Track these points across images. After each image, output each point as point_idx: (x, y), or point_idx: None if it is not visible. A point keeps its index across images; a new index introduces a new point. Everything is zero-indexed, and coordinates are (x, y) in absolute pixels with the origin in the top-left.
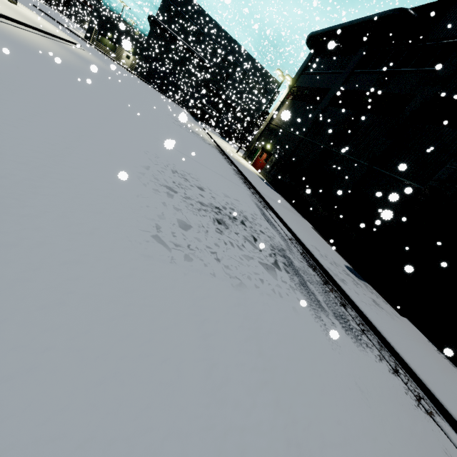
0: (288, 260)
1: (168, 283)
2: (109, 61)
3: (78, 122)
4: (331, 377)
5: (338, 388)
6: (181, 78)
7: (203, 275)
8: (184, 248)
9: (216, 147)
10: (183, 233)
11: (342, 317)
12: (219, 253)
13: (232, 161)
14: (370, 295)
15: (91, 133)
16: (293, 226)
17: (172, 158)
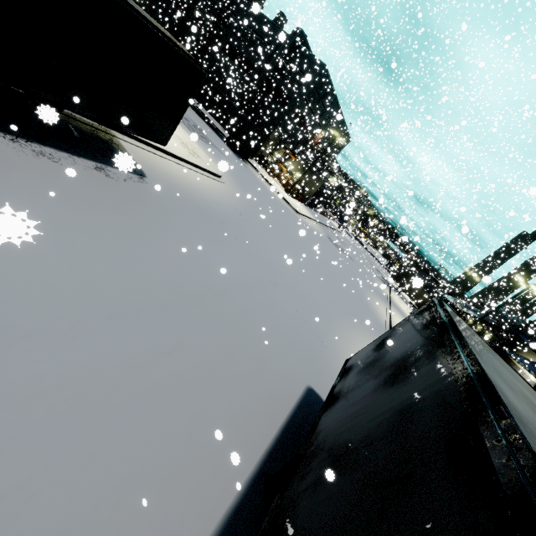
0: None
1: None
2: None
3: None
4: None
5: None
6: None
7: None
8: None
9: None
10: None
11: None
12: None
13: None
14: None
15: None
16: None
17: None
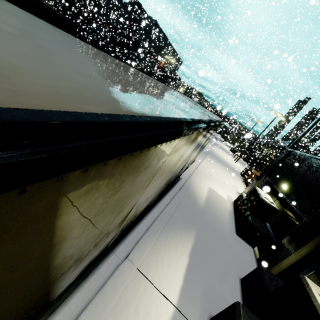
0: None
1: None
2: None
3: None
4: None
5: None
6: None
7: None
8: None
9: None
10: None
11: None
12: None
13: None
14: None
15: None
16: None
17: None
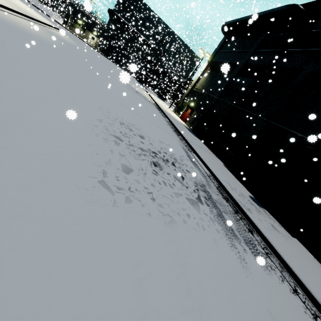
0: (208, 194)
1: (109, 228)
2: (79, 41)
3: (47, 84)
4: (248, 307)
5: (254, 319)
6: (130, 54)
7: (141, 215)
8: (125, 191)
9: (154, 104)
10: (126, 176)
11: (250, 242)
12: (154, 192)
13: (165, 114)
14: (269, 220)
15: (57, 93)
16: (211, 165)
17: (121, 113)
